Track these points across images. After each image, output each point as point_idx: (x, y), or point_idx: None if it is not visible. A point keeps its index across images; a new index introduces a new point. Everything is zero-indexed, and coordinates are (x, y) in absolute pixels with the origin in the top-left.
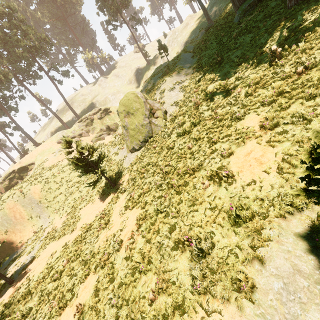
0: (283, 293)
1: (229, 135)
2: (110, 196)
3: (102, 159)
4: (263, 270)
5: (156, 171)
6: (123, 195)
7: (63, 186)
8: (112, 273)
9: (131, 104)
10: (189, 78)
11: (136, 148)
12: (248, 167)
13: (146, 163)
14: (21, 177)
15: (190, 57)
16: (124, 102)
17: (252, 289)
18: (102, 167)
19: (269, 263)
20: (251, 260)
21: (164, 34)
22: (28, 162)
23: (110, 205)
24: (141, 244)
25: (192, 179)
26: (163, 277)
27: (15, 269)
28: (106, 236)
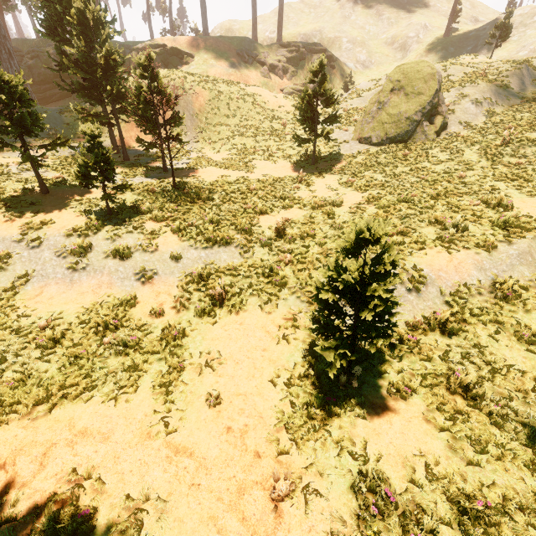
0: (514, 255)
1: (523, 186)
2: (304, 170)
3: (332, 121)
4: (507, 246)
5: (401, 175)
6: (332, 177)
7: (234, 118)
8: (333, 214)
9: (416, 80)
10: (507, 106)
11: (372, 141)
12: (531, 210)
13: (384, 163)
14: (167, 63)
15: (531, 78)
16: (409, 70)
17: (492, 250)
18: (299, 134)
19: (515, 245)
20: (500, 241)
21: (512, 1)
22: (185, 49)
23: (308, 177)
24: (374, 211)
25: (456, 196)
26: (406, 229)
27: (159, 164)
28: (308, 195)
